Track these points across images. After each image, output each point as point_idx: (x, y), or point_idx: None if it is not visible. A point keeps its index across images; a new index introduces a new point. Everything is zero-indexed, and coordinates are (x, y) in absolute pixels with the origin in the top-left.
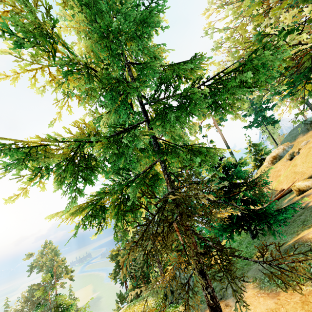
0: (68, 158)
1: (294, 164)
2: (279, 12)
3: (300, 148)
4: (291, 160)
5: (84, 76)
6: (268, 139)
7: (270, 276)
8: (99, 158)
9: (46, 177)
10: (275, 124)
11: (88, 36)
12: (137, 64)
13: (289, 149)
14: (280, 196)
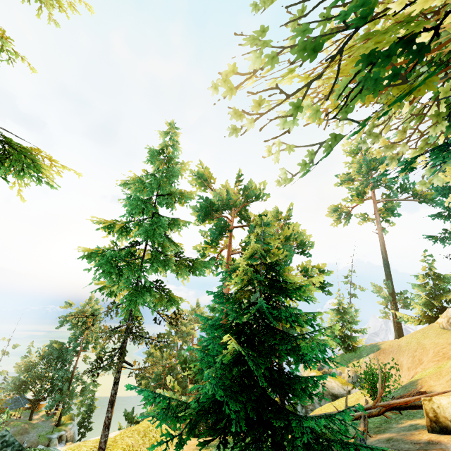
0: None
1: None
2: None
3: None
4: None
5: None
6: None
7: None
8: None
9: None
10: None
11: None
12: None
13: None
14: (406, 405)
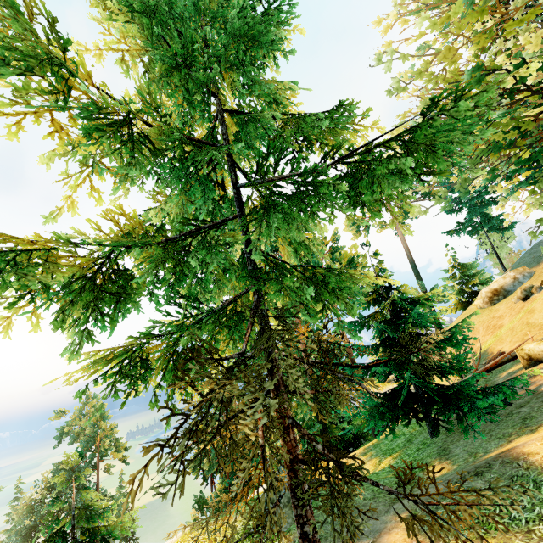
0: (82, 275)
1: (530, 308)
2: (524, 28)
3: None
4: (525, 300)
5: (114, 137)
6: (490, 257)
7: (410, 523)
8: (134, 280)
9: (48, 302)
10: (505, 231)
11: (144, 63)
12: (238, 113)
13: (526, 280)
14: (495, 365)
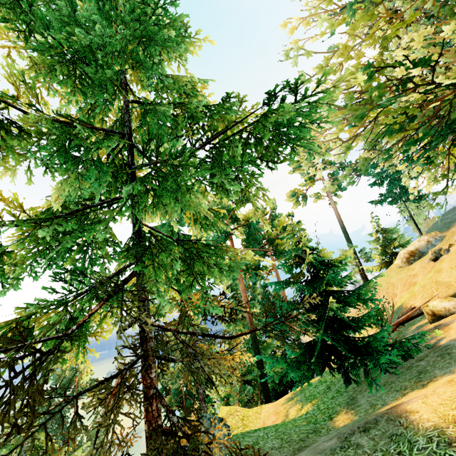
0: None
1: (439, 268)
2: (415, 30)
3: (451, 244)
4: (435, 261)
5: None
6: (410, 222)
7: None
8: None
9: None
10: (420, 201)
11: (30, 59)
12: (142, 103)
13: (437, 243)
14: (407, 319)
